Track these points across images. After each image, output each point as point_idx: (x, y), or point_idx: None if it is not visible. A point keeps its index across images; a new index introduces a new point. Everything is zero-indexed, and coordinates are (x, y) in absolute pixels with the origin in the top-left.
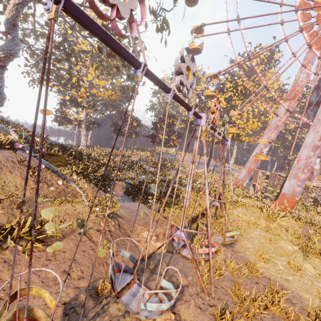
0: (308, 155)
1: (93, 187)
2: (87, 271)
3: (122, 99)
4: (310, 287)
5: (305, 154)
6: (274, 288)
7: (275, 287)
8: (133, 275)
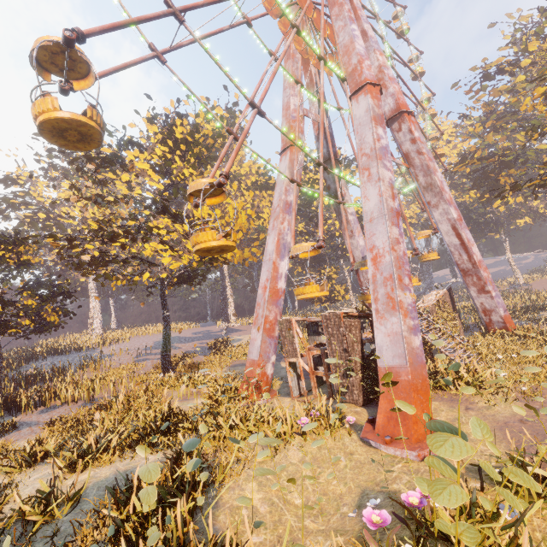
0: (391, 238)
1: None
2: None
3: None
4: None
5: (384, 238)
6: None
7: None
8: None
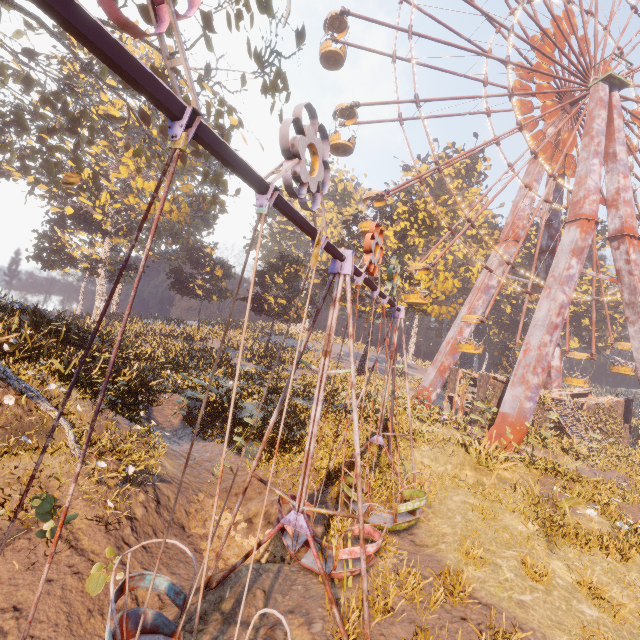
0: (541, 342)
1: (100, 411)
2: (49, 637)
3: (194, 221)
4: (566, 614)
5: (537, 340)
6: (497, 627)
7: (501, 628)
8: (173, 638)
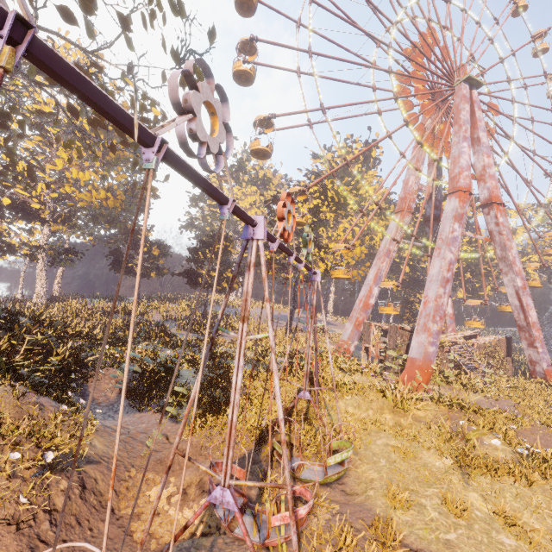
0: (437, 294)
1: (20, 395)
2: None
3: (130, 206)
4: (489, 548)
5: (433, 293)
6: None
7: None
8: None
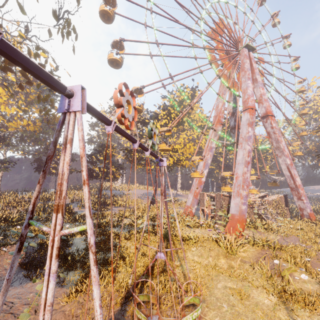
0: (243, 171)
1: None
2: None
3: (46, 130)
4: None
5: (241, 171)
6: None
7: None
8: None
